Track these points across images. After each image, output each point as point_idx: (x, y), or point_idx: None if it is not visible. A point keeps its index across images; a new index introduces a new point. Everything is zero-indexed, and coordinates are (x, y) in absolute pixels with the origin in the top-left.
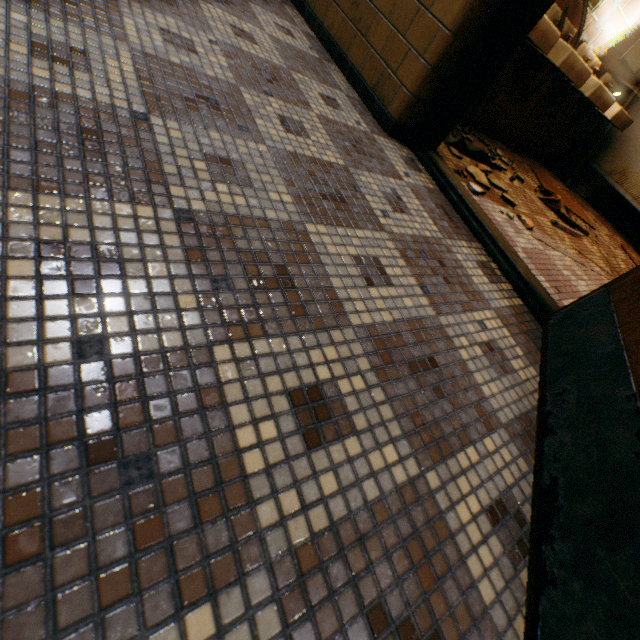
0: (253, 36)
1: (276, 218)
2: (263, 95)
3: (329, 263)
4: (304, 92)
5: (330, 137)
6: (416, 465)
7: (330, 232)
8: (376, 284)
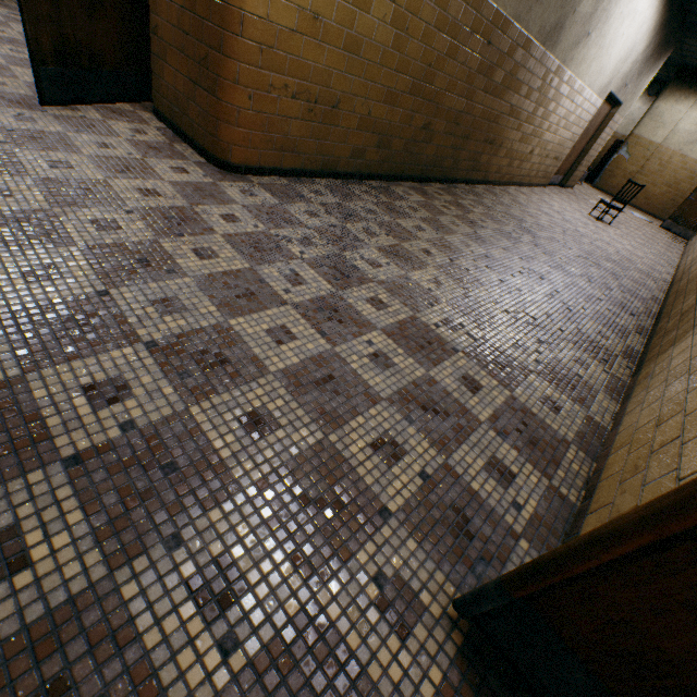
0: (6, 32)
1: None
2: (4, 45)
3: (19, 73)
4: None
5: None
6: (35, 96)
7: (24, 70)
8: None
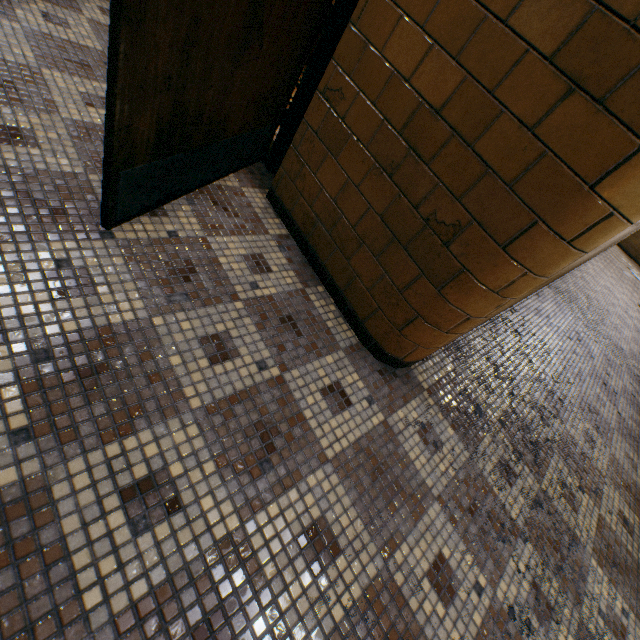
0: None
1: (15, 61)
2: None
3: (56, 90)
4: (81, 3)
5: (97, 34)
6: (86, 172)
7: (66, 78)
8: (98, 108)
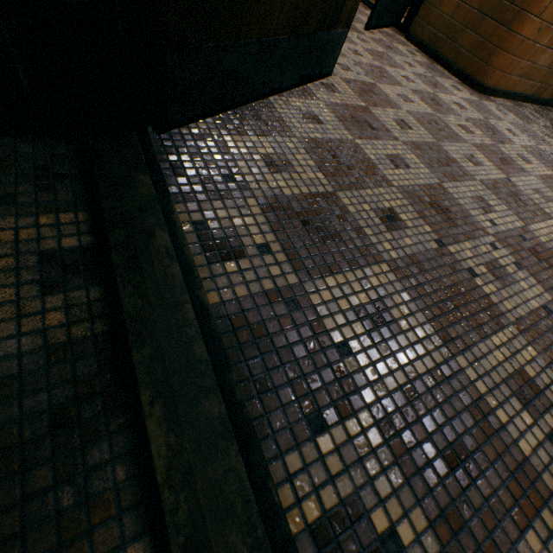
0: None
1: None
2: None
3: None
4: None
5: None
6: None
7: None
8: None
